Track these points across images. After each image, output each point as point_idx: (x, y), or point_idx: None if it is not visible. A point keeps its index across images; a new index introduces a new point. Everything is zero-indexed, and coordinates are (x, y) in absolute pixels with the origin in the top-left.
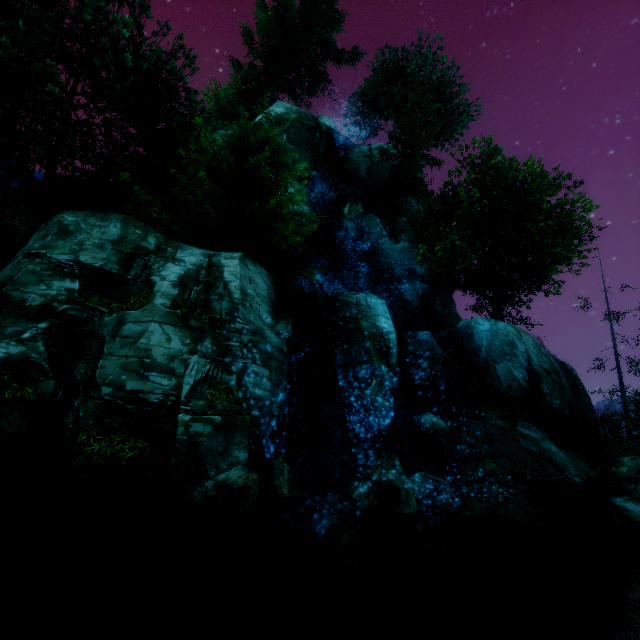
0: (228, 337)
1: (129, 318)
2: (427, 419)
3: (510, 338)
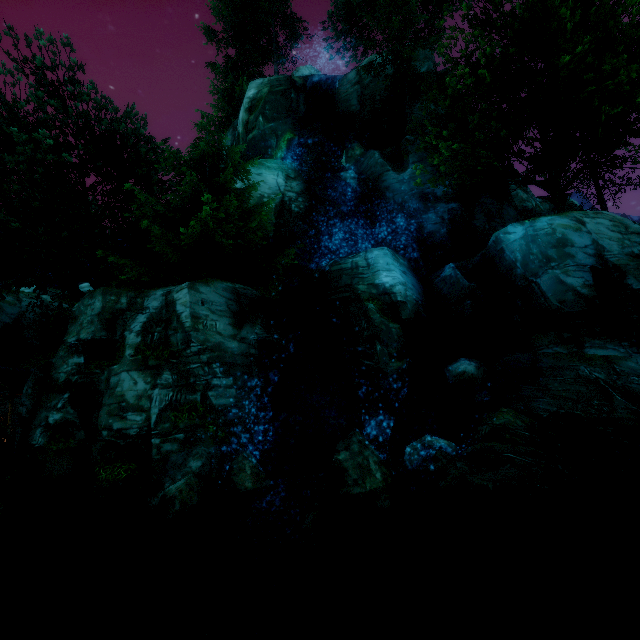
0: (188, 362)
1: (112, 373)
2: (455, 369)
3: (558, 236)
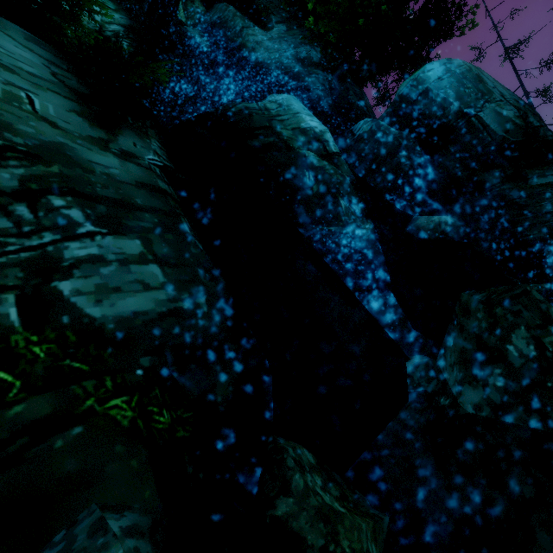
0: None
1: None
2: (425, 223)
3: (475, 73)
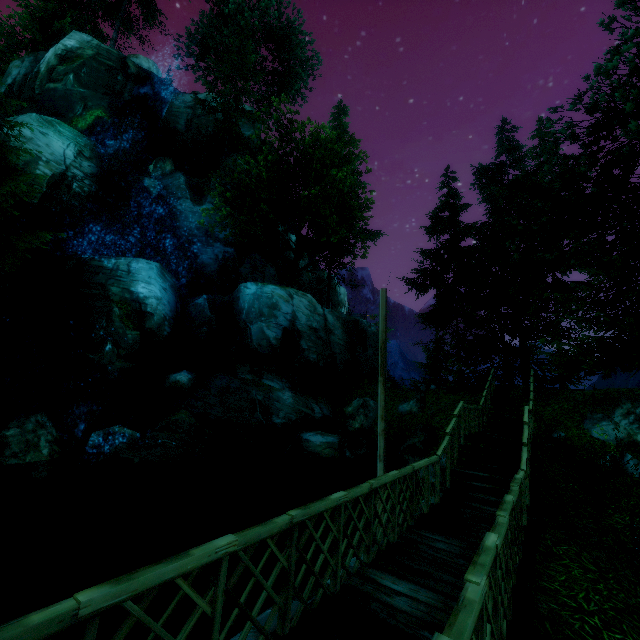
0: None
1: None
2: (173, 377)
3: (274, 301)
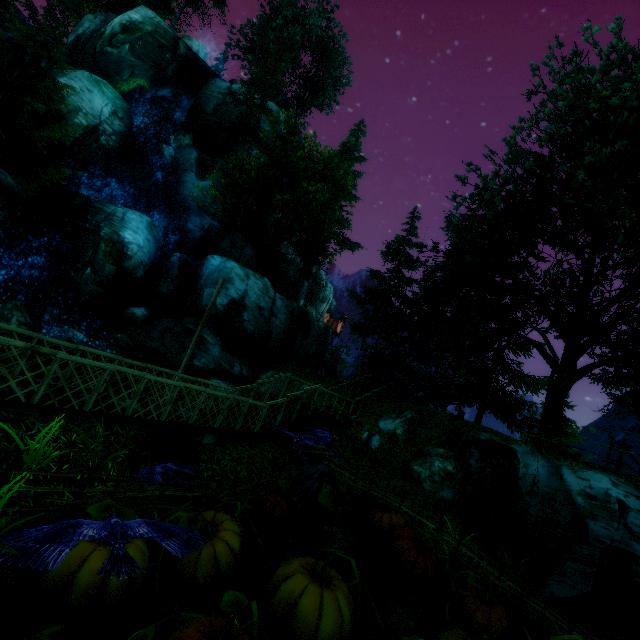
0: None
1: None
2: (132, 309)
3: (231, 275)
